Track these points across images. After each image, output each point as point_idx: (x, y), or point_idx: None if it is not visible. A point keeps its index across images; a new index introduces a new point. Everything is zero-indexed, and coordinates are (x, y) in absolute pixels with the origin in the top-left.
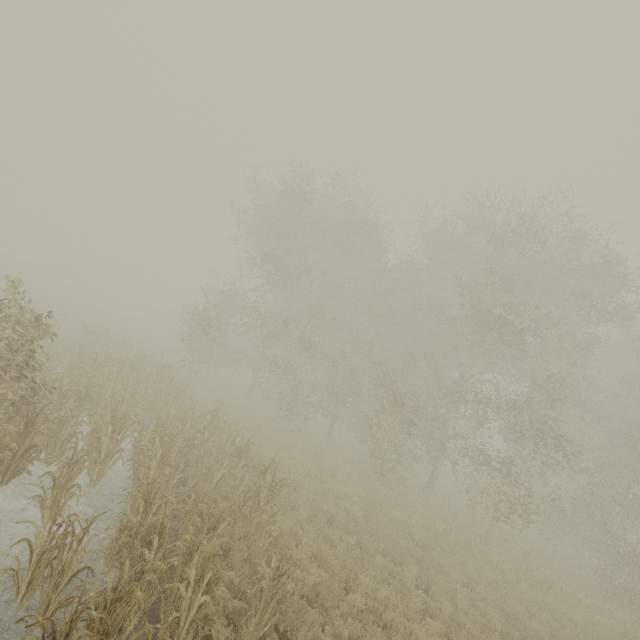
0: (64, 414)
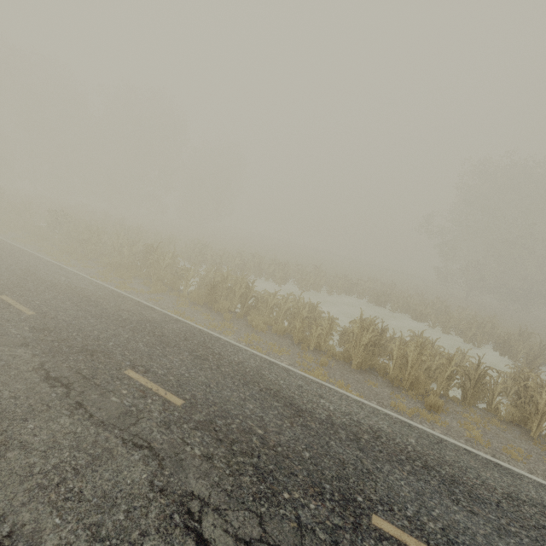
0: None
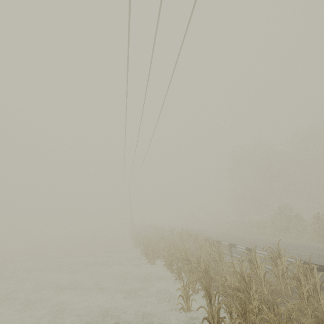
0: (307, 225)
